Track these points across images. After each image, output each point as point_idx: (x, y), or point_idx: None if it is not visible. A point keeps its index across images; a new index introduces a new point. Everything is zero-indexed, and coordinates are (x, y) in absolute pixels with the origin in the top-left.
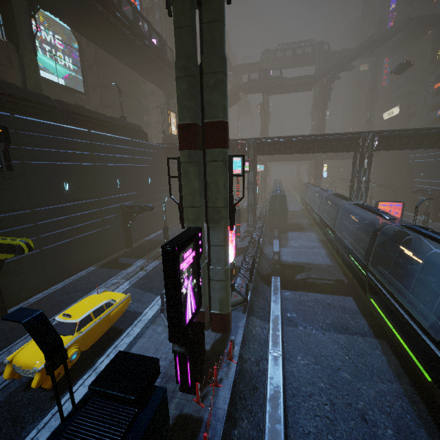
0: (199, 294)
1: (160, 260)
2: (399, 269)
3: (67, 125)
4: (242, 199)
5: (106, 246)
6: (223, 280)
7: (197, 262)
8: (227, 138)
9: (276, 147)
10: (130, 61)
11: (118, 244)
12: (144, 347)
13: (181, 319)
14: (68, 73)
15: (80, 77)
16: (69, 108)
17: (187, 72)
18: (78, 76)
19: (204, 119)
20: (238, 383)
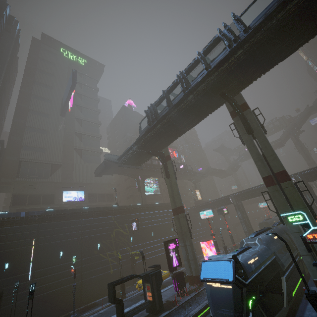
0: (179, 260)
1: None
2: None
3: (152, 211)
4: (191, 227)
5: None
6: (193, 259)
7: (177, 248)
8: (183, 210)
9: (245, 195)
10: None
11: None
12: (171, 289)
13: (170, 262)
14: (154, 189)
15: (159, 189)
16: (153, 205)
17: (171, 196)
18: (158, 189)
19: (176, 206)
20: (197, 298)
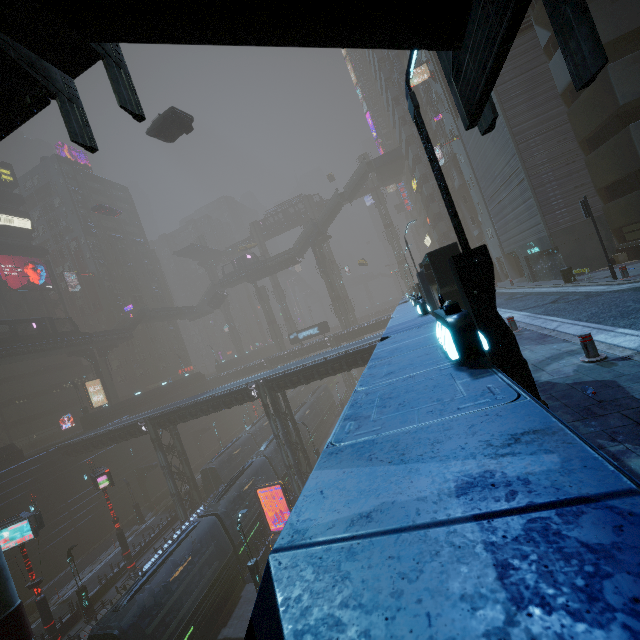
0: None
1: None
2: None
3: None
4: None
5: None
6: None
7: None
8: None
9: (171, 419)
10: (4, 362)
11: None
12: None
13: None
14: None
15: None
16: None
17: None
18: None
19: None
20: None
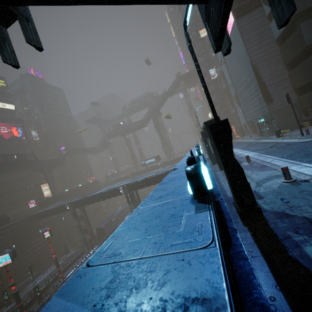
0: None
1: None
2: None
3: None
4: None
5: None
6: None
7: None
8: None
9: (81, 203)
10: (1, 175)
11: None
12: None
13: None
14: None
15: None
16: None
17: None
18: None
19: None
20: None
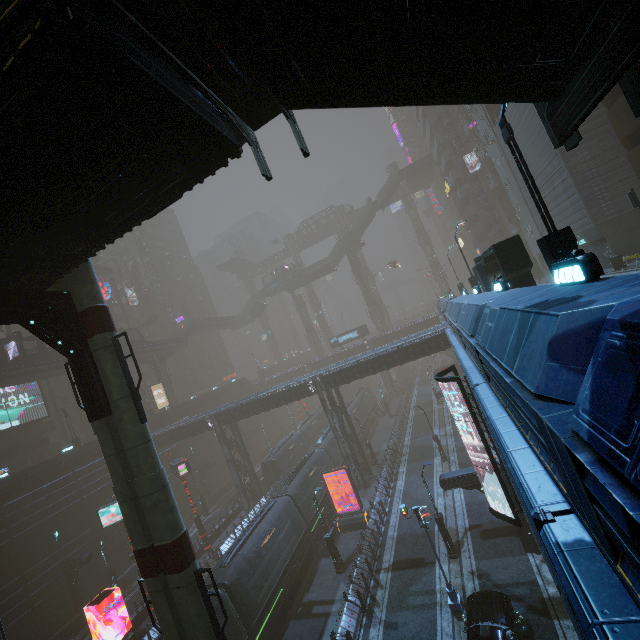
0: None
1: (91, 634)
2: (237, 633)
3: None
4: None
5: (41, 628)
6: None
7: None
8: None
9: (235, 415)
10: None
11: (64, 613)
12: None
13: None
14: (24, 409)
15: (41, 402)
16: None
17: None
18: (38, 403)
19: None
20: None
